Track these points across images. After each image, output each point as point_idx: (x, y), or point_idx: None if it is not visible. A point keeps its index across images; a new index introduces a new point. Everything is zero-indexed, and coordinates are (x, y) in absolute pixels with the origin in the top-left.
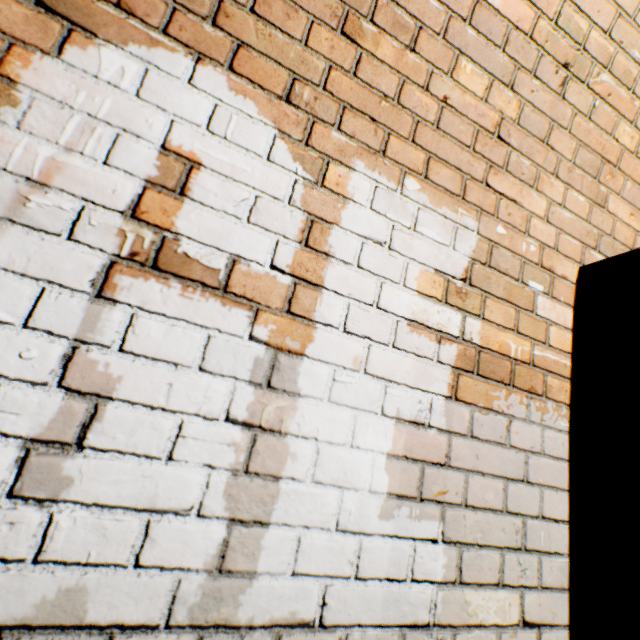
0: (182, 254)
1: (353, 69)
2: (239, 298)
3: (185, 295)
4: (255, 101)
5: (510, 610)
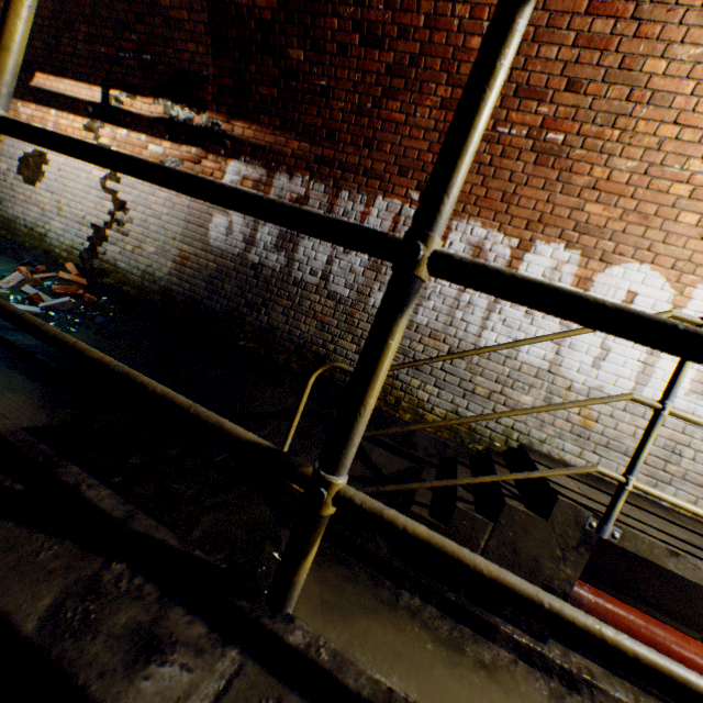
0: None
1: None
2: None
3: None
4: (658, 272)
5: None
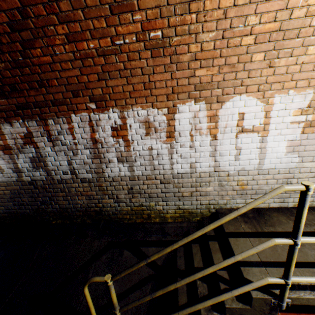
0: (245, 128)
1: (272, 74)
2: (255, 131)
3: (246, 134)
4: (251, 96)
5: (314, 165)
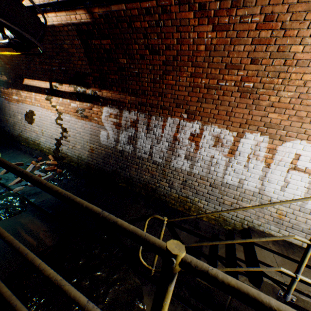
0: (297, 167)
1: None
2: (306, 172)
3: (298, 172)
4: (310, 143)
5: None
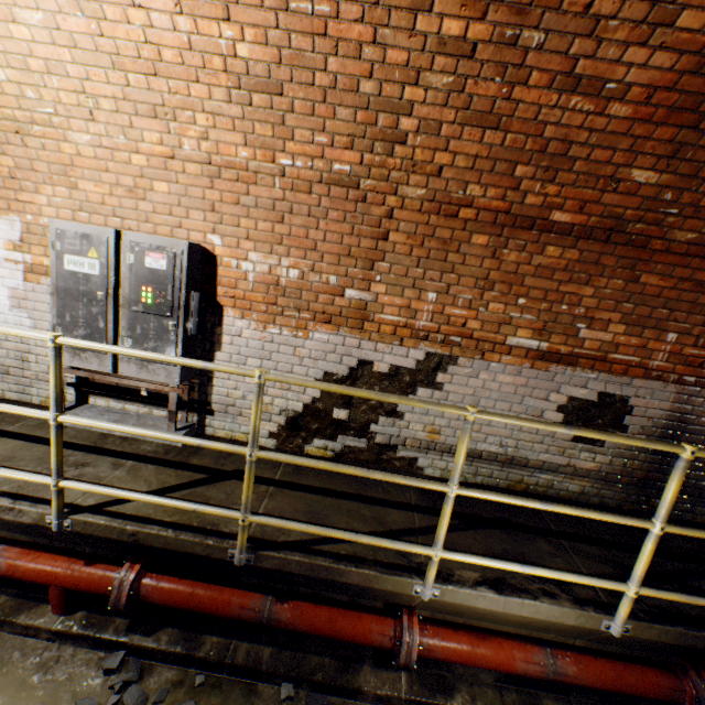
0: None
1: None
2: None
3: None
4: None
5: None
